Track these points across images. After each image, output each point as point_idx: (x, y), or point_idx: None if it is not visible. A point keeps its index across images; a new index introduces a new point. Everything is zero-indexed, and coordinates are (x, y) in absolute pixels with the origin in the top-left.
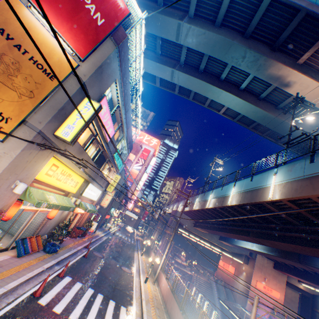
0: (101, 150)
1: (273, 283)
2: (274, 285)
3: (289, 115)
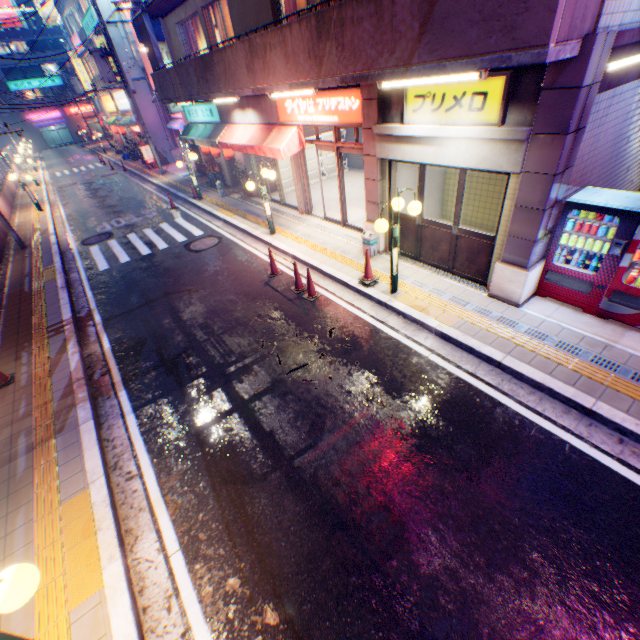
0: None
1: None
2: None
3: None
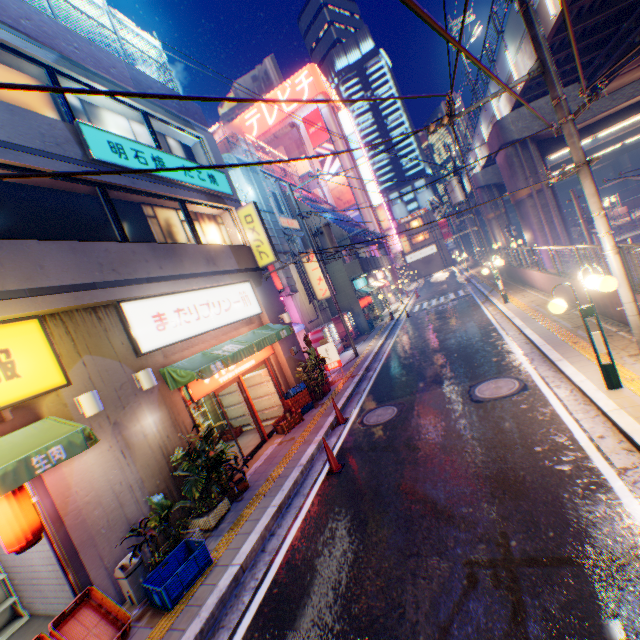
0: (0, 184)
1: None
2: None
3: None
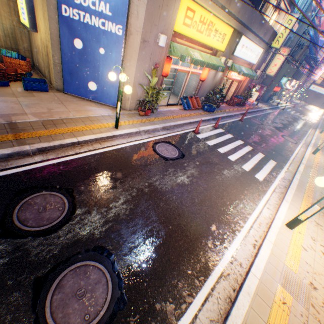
0: None
1: None
2: None
3: None
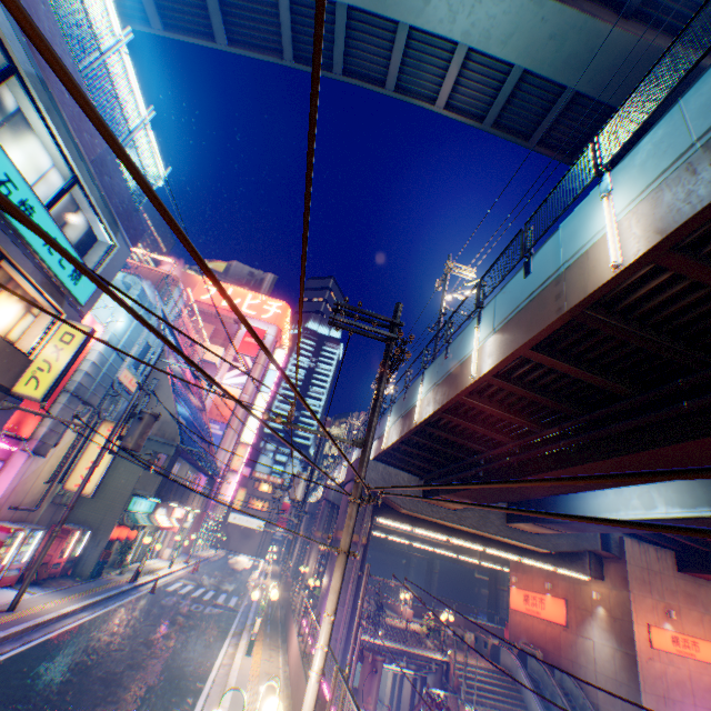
0: None
1: (693, 619)
2: (698, 626)
3: (664, 37)
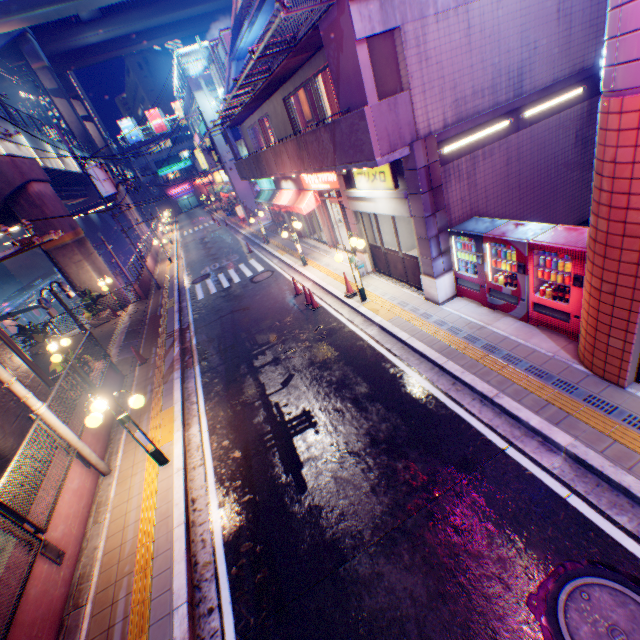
0: None
1: None
2: None
3: None
